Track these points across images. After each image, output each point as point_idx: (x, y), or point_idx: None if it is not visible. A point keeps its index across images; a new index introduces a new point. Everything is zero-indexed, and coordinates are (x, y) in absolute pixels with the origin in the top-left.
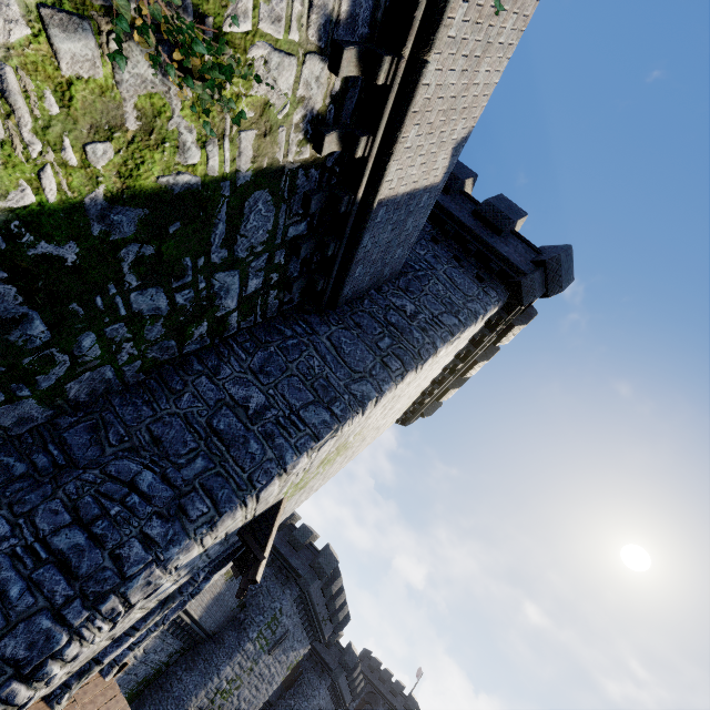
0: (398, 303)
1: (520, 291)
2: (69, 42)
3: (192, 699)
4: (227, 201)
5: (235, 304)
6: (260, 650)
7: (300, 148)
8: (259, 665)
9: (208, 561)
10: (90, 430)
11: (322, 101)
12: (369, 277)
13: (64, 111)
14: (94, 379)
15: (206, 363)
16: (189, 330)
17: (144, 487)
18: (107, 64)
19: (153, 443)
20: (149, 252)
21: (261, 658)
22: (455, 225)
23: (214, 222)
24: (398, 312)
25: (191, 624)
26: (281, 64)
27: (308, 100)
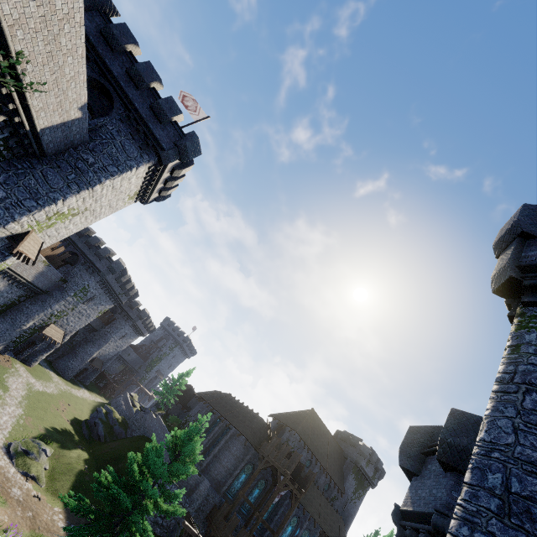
0: (85, 157)
1: (161, 158)
2: None
3: (36, 315)
4: None
5: None
6: (77, 301)
7: None
8: (78, 308)
9: None
10: None
11: None
12: (64, 145)
13: None
14: None
15: None
16: None
17: None
18: None
19: None
20: None
21: (79, 305)
22: (135, 114)
23: None
24: (84, 162)
25: (27, 283)
26: None
27: None
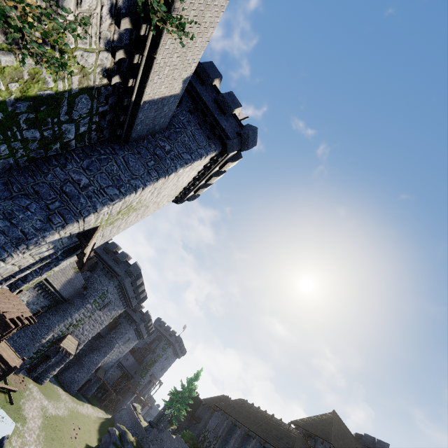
0: (162, 144)
1: (226, 147)
2: (5, 57)
3: (56, 327)
4: (67, 99)
5: (74, 137)
6: (95, 308)
7: (101, 80)
8: (94, 315)
9: (62, 247)
10: (4, 185)
11: (110, 64)
12: (147, 130)
13: (1, 75)
14: (5, 163)
15: (59, 161)
16: (50, 146)
17: (33, 209)
18: (18, 62)
19: (35, 193)
20: (32, 116)
21: (96, 312)
22: (202, 106)
23: (61, 106)
24: (161, 149)
25: (54, 292)
26: (88, 55)
27: (103, 64)
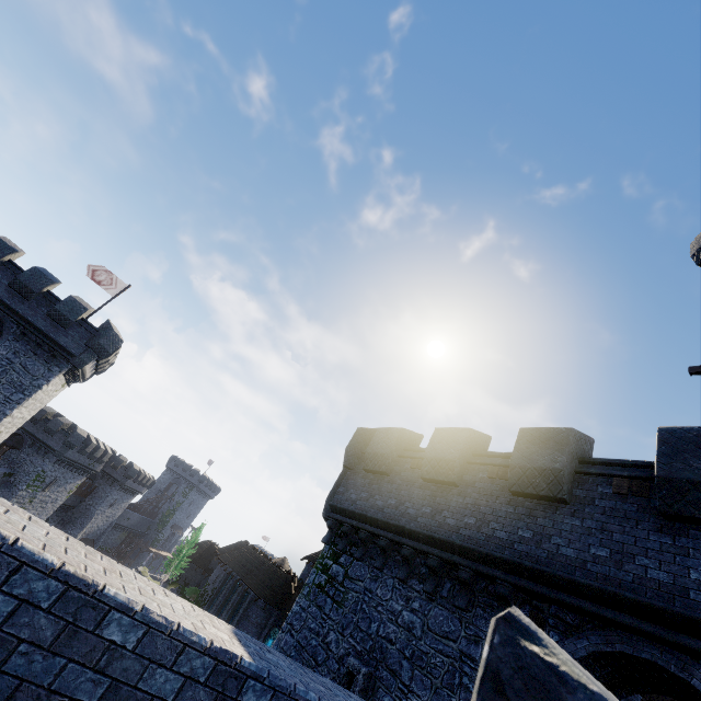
0: None
1: (73, 365)
2: None
3: None
4: None
5: None
6: (34, 492)
7: None
8: (37, 498)
9: None
10: None
11: None
12: None
13: None
14: None
15: None
16: None
17: None
18: None
19: None
20: None
21: (38, 495)
22: (31, 329)
23: None
24: None
25: None
26: None
27: None
